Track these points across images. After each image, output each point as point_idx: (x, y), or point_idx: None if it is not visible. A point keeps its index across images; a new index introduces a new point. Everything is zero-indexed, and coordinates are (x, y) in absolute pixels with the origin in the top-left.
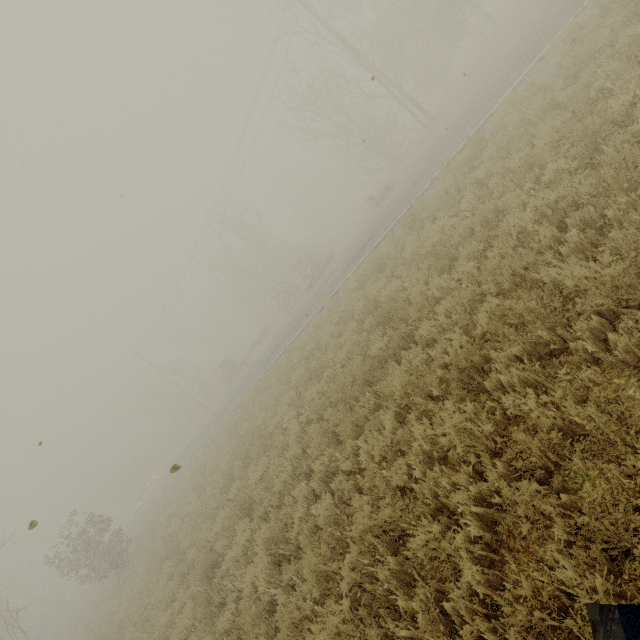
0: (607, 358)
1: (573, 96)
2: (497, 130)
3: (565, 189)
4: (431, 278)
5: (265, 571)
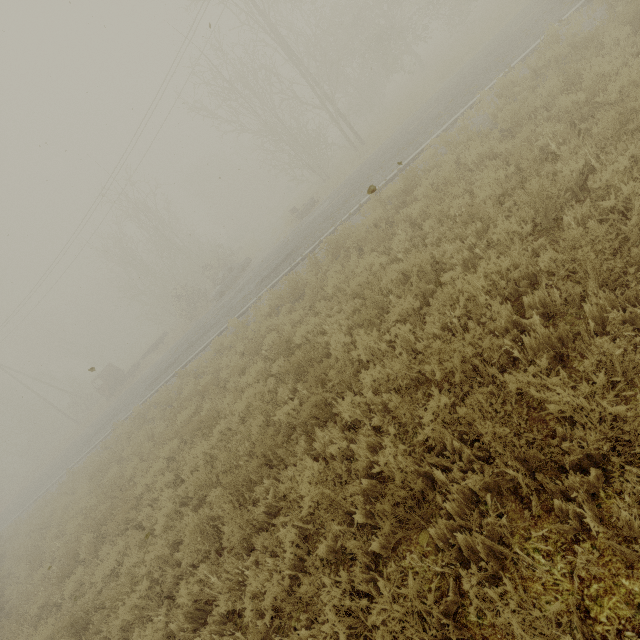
0: (616, 547)
1: (514, 150)
2: (430, 168)
3: (519, 257)
4: (355, 325)
5: None
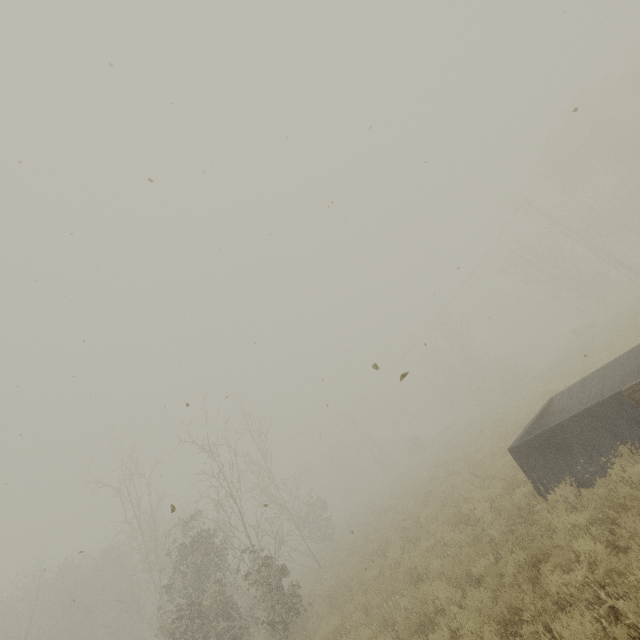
0: None
1: None
2: None
3: None
4: None
5: (468, 476)
